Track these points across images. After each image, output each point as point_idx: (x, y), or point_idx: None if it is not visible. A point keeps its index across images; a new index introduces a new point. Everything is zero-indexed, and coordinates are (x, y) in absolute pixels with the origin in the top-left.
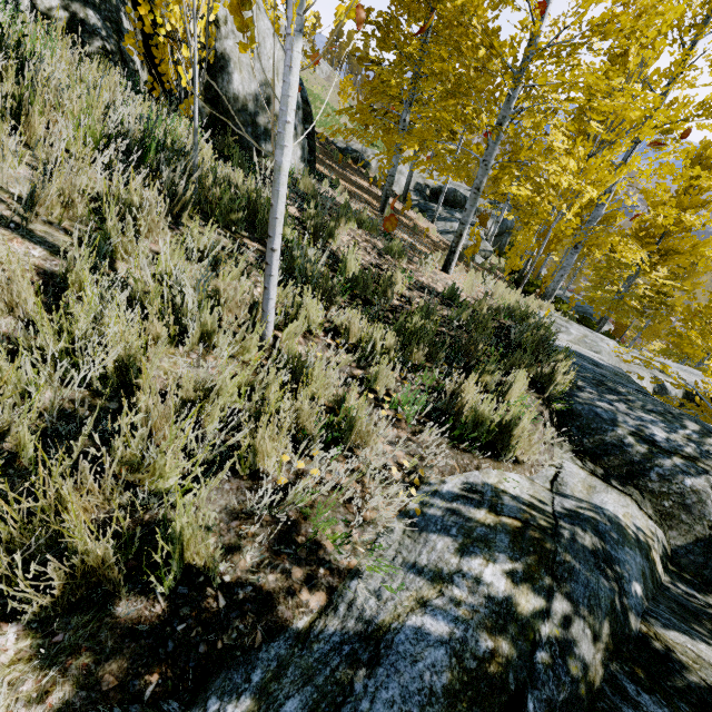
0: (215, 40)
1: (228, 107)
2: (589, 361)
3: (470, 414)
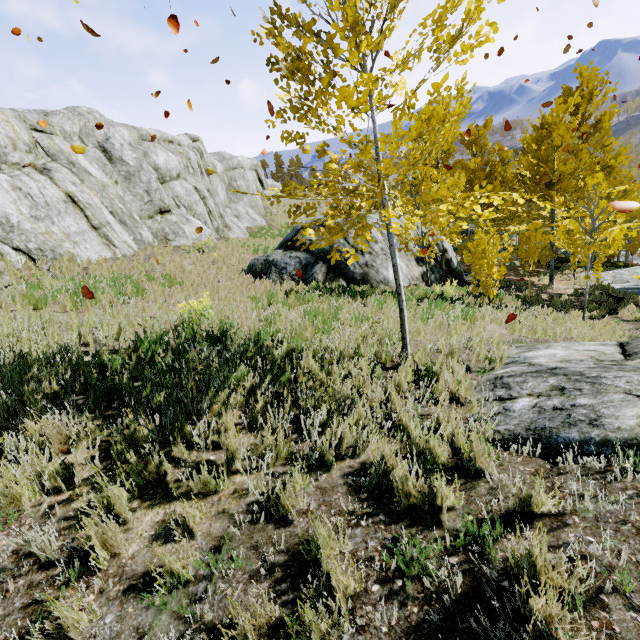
0: (447, 256)
1: (455, 271)
2: (633, 289)
3: (631, 317)
